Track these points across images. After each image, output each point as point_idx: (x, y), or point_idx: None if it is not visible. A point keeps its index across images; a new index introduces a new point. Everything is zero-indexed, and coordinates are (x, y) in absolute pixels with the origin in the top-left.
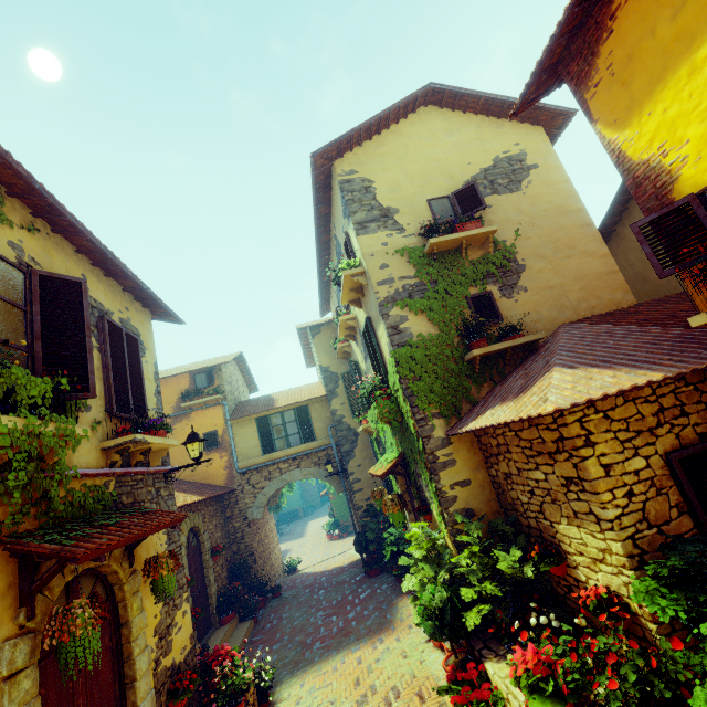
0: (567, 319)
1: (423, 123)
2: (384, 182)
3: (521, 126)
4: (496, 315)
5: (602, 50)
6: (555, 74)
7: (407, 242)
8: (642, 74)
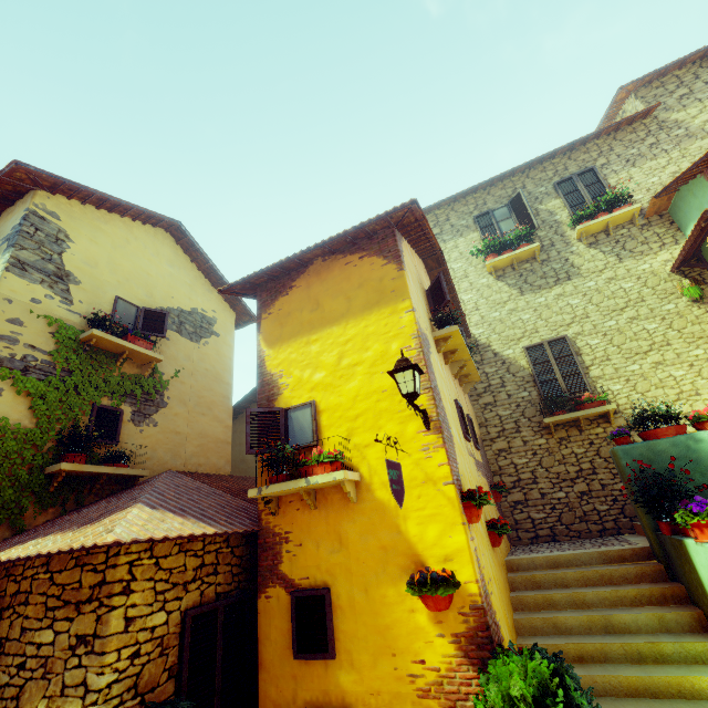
0: (175, 467)
1: (156, 240)
2: (84, 250)
3: (224, 302)
4: (114, 436)
5: (281, 299)
6: (255, 290)
7: (66, 316)
8: (290, 326)
